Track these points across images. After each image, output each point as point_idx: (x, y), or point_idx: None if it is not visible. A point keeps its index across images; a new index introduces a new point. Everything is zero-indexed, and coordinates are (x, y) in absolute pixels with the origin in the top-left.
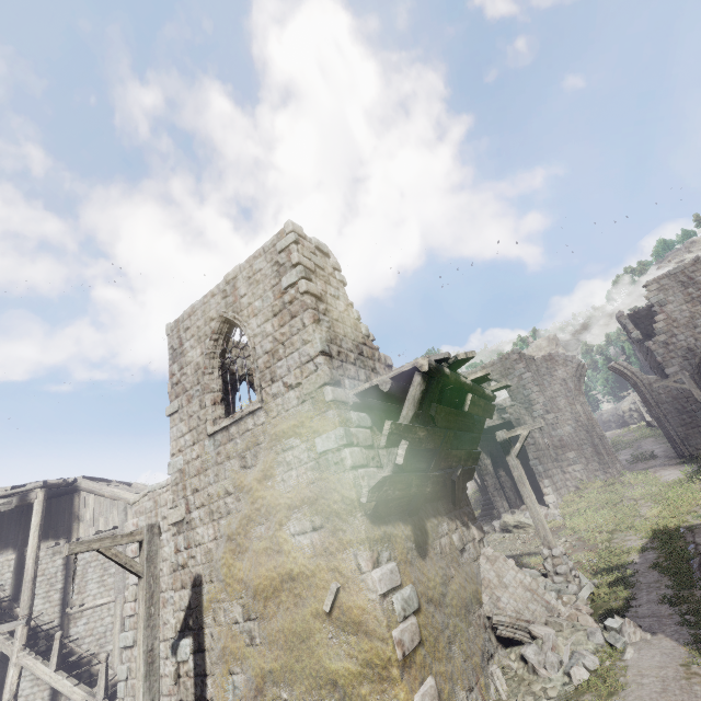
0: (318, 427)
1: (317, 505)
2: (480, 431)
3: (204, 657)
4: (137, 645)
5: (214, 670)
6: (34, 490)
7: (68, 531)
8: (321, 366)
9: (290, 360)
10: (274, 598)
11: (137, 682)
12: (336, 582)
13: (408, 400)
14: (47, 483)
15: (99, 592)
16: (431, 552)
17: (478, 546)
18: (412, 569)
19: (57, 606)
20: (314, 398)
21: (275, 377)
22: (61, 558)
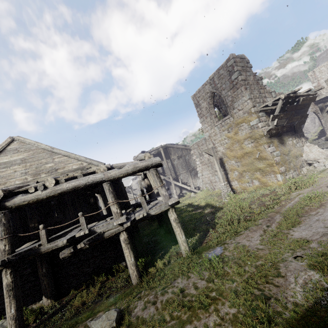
0: (250, 119)
1: (252, 137)
2: (308, 107)
3: (226, 171)
4: (216, 167)
5: (229, 173)
6: (159, 148)
7: (169, 157)
8: (249, 103)
9: (238, 102)
10: (243, 158)
11: (218, 172)
12: (259, 152)
13: (277, 107)
14: (161, 146)
15: (182, 170)
16: (285, 145)
17: (303, 143)
18: (279, 148)
19: (174, 173)
20: (248, 112)
21: (234, 108)
22: (170, 163)
